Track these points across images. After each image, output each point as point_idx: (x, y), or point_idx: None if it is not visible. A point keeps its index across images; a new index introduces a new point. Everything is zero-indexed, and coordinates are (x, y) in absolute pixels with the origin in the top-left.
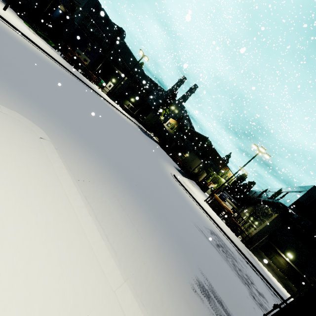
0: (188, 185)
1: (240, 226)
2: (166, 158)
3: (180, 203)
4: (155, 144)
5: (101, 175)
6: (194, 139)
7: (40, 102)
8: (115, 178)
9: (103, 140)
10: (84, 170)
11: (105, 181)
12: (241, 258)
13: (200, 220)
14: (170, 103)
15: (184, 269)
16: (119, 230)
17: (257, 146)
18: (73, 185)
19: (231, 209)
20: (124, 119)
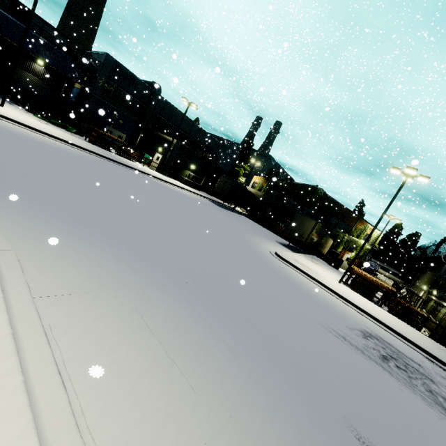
0: (304, 263)
1: (417, 310)
2: (260, 232)
3: (292, 295)
4: (240, 217)
5: (112, 277)
6: (297, 194)
7: (12, 190)
8: (145, 278)
9: (133, 225)
10: (68, 276)
11: (118, 288)
12: (441, 373)
13: (337, 317)
14: (247, 157)
15: (311, 442)
16: (128, 385)
17: (400, 169)
18: (1, 309)
19: (392, 285)
20: (185, 195)
